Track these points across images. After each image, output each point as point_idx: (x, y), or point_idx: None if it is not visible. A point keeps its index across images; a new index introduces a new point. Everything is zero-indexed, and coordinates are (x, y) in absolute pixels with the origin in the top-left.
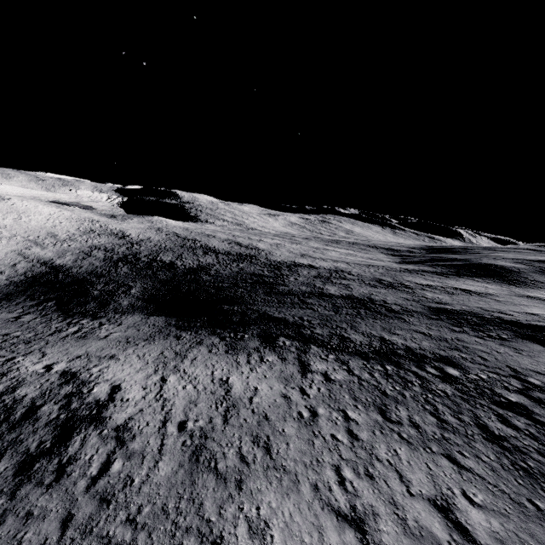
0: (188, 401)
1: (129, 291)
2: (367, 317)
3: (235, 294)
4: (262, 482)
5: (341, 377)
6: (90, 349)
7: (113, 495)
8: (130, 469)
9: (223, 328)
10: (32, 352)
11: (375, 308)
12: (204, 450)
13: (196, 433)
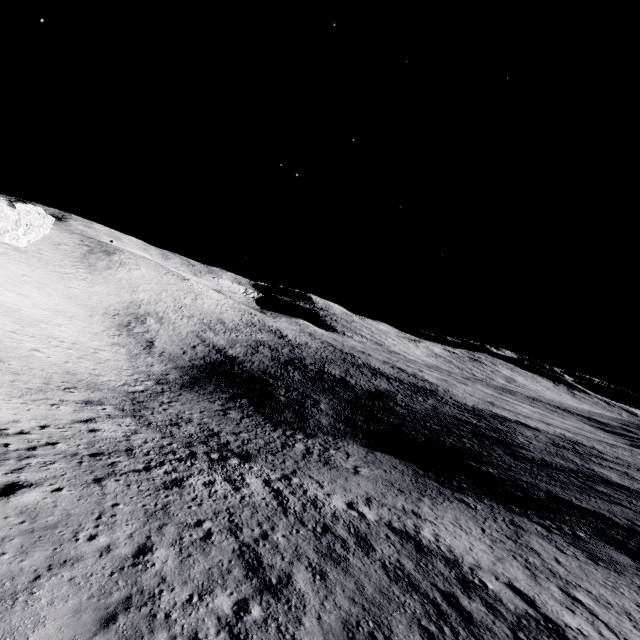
0: None
1: (318, 406)
2: None
3: (464, 445)
4: None
5: None
6: (366, 489)
7: None
8: None
9: (516, 504)
10: (296, 471)
11: None
12: None
13: None
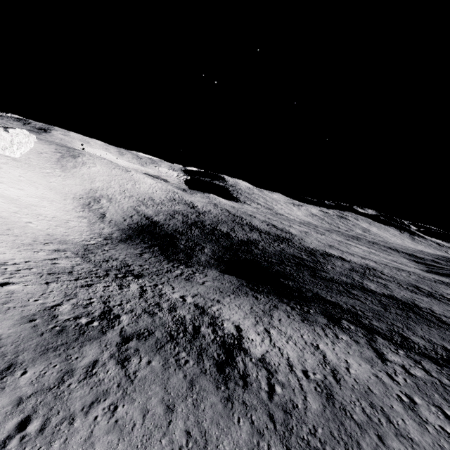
0: (297, 355)
1: (203, 250)
2: (419, 322)
3: (285, 270)
4: (398, 444)
5: (421, 375)
6: (199, 291)
7: (290, 410)
8: (289, 395)
9: (288, 298)
10: (164, 283)
11: (424, 315)
12: (335, 400)
13: (320, 384)
